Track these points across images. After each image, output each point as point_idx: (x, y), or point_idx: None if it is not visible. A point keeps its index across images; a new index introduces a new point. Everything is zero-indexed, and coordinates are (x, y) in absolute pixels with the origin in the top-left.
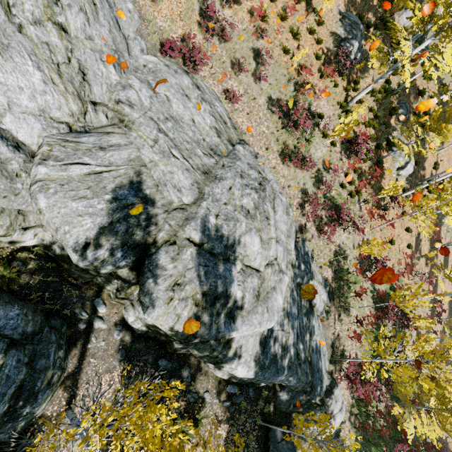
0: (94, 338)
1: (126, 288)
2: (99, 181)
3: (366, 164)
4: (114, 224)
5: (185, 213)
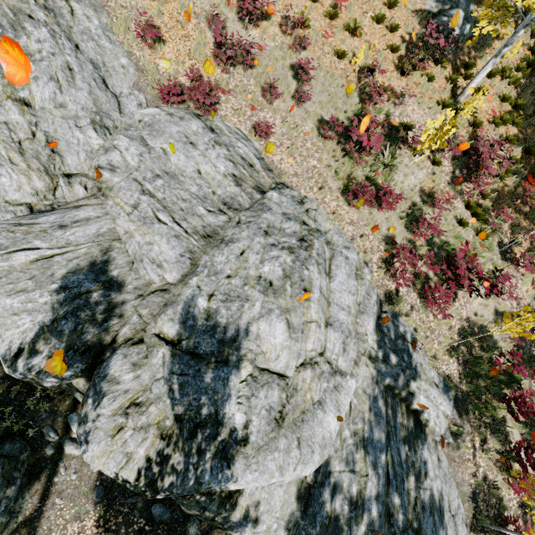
0: (63, 469)
1: None
2: (47, 267)
3: (508, 183)
4: (58, 321)
5: (166, 296)
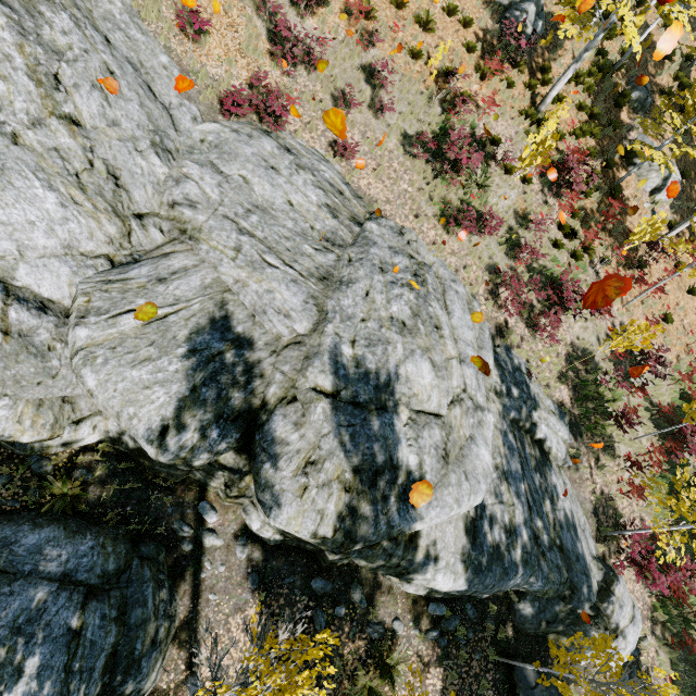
0: (209, 563)
1: (237, 481)
2: (164, 330)
3: (592, 199)
4: (198, 389)
5: (303, 349)
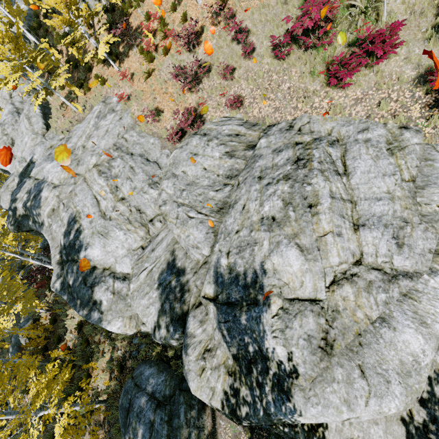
0: None
1: None
2: (151, 276)
3: None
4: (163, 305)
5: (206, 267)
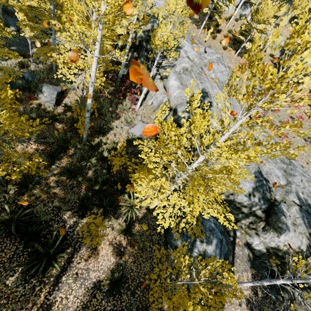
0: (237, 248)
1: (257, 222)
2: (248, 168)
3: None
4: (257, 187)
5: (283, 189)
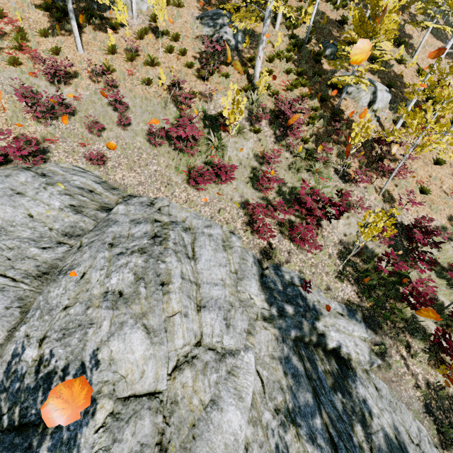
0: None
1: None
2: None
3: (320, 126)
4: None
5: None
